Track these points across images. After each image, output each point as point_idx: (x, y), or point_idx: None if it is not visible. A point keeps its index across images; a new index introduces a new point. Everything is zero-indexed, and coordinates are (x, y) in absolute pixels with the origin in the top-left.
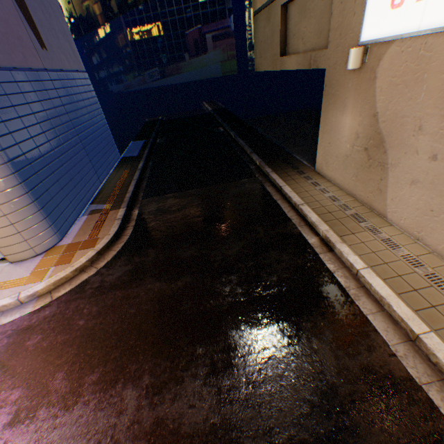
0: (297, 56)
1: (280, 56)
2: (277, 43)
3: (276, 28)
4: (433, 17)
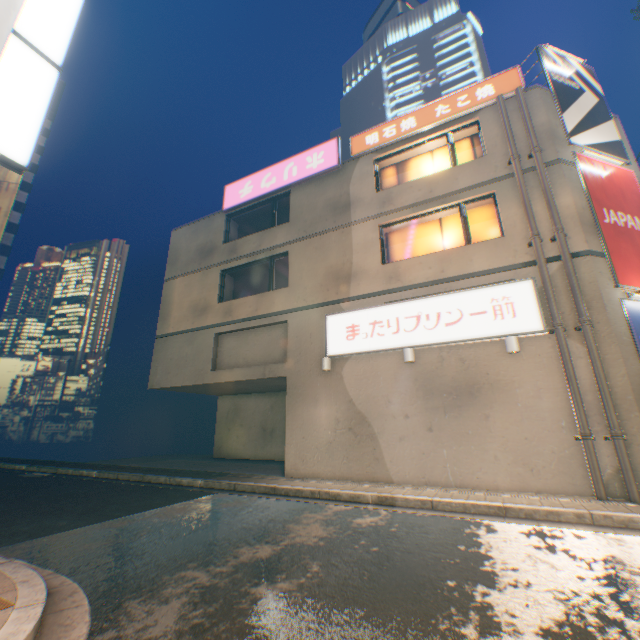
0: (244, 368)
1: (212, 370)
2: (208, 359)
3: (207, 348)
4: (376, 345)
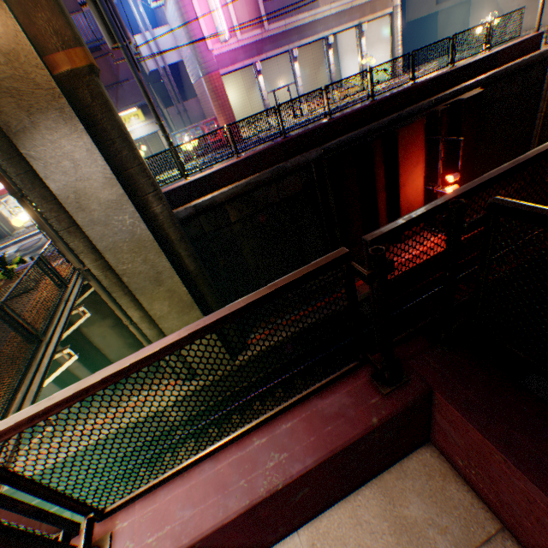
0: (450, 1)
1: (435, 6)
2: (433, 1)
3: None
4: None
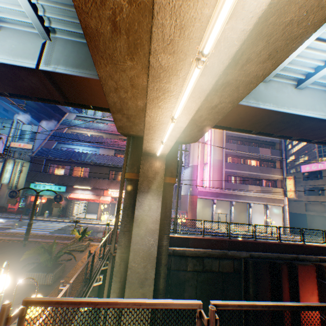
0: (313, 212)
1: (304, 211)
2: (303, 208)
3: (302, 205)
4: None
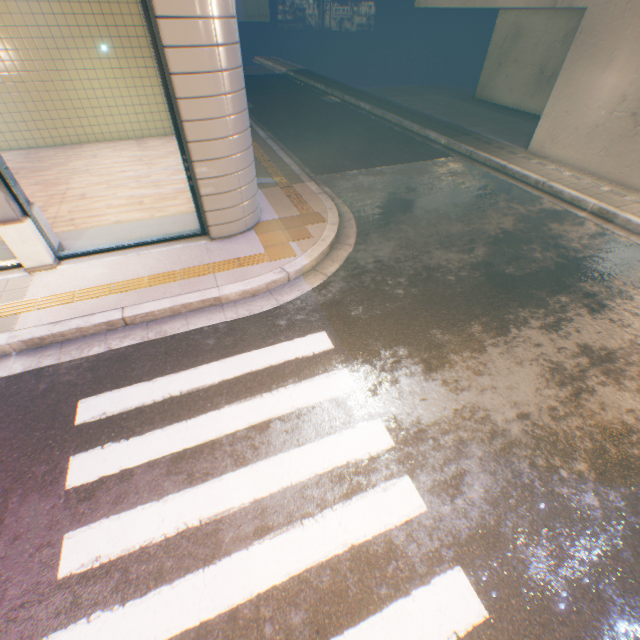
0: None
1: None
2: None
3: None
4: None
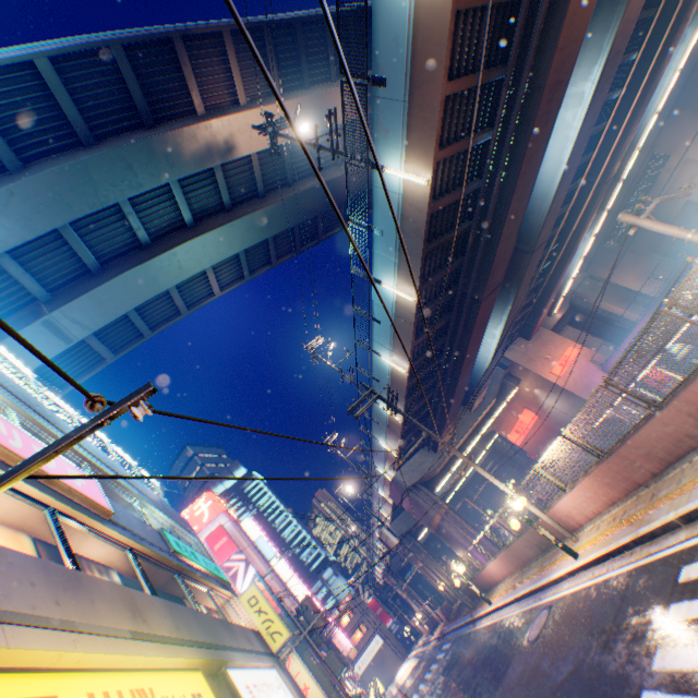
0: None
1: None
2: None
3: None
4: (365, 665)
